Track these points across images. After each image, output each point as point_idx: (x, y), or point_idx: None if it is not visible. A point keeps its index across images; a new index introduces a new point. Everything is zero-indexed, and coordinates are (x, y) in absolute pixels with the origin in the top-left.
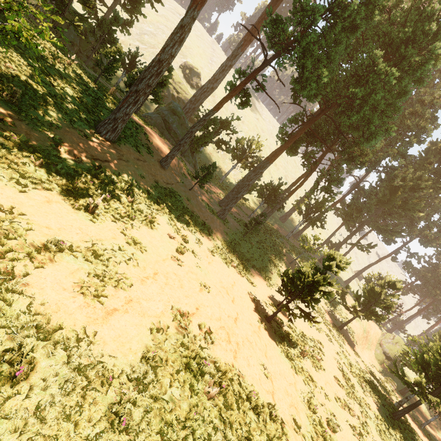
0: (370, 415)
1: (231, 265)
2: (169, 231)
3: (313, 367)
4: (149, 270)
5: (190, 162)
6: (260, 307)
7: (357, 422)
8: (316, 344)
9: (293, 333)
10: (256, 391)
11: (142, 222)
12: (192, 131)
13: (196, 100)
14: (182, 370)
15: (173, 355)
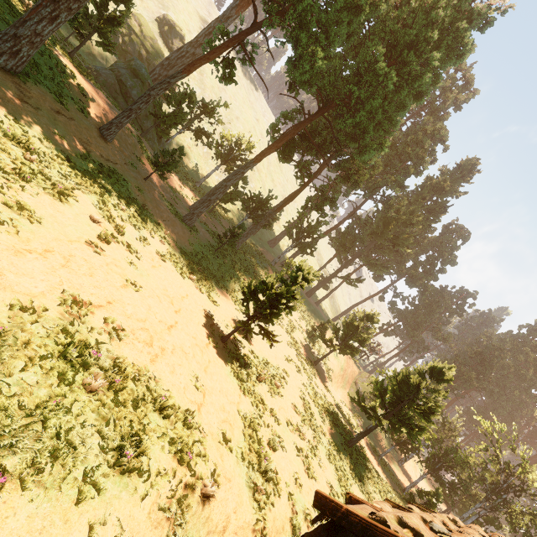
0: (323, 441)
1: (188, 277)
2: (93, 214)
3: (269, 392)
4: (36, 244)
5: (155, 149)
6: (216, 326)
7: (307, 446)
8: (280, 373)
9: (255, 358)
10: (173, 396)
11: (44, 190)
12: (150, 95)
13: (169, 66)
14: (54, 357)
15: (44, 340)
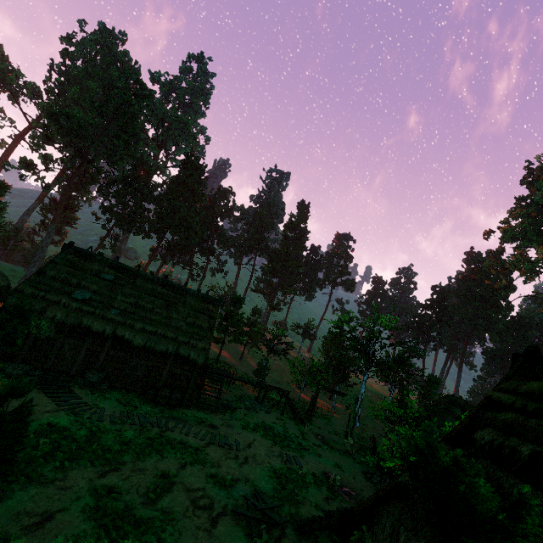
0: None
1: None
2: None
3: None
4: None
5: None
6: None
7: None
8: None
9: None
10: None
11: None
12: None
13: None
14: None
15: None
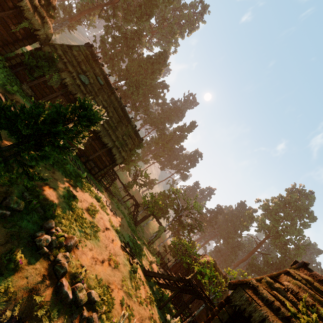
0: None
1: None
2: None
3: None
4: None
5: None
6: None
7: None
8: None
9: None
10: None
11: None
12: None
13: None
14: None
15: None
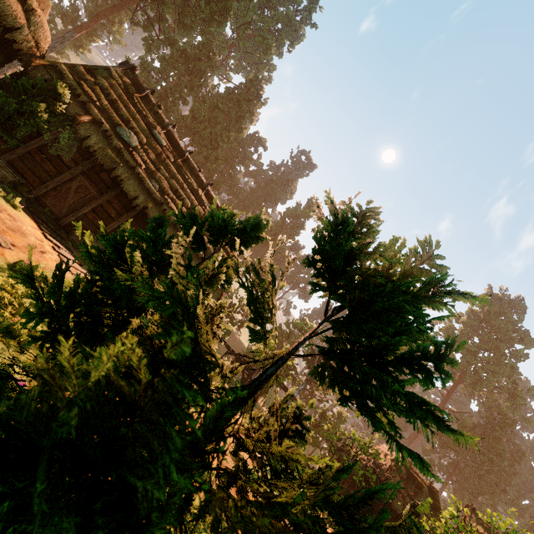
0: None
1: None
2: None
3: None
4: None
5: None
6: None
7: None
8: None
9: None
10: None
11: None
12: None
13: None
14: None
15: None
